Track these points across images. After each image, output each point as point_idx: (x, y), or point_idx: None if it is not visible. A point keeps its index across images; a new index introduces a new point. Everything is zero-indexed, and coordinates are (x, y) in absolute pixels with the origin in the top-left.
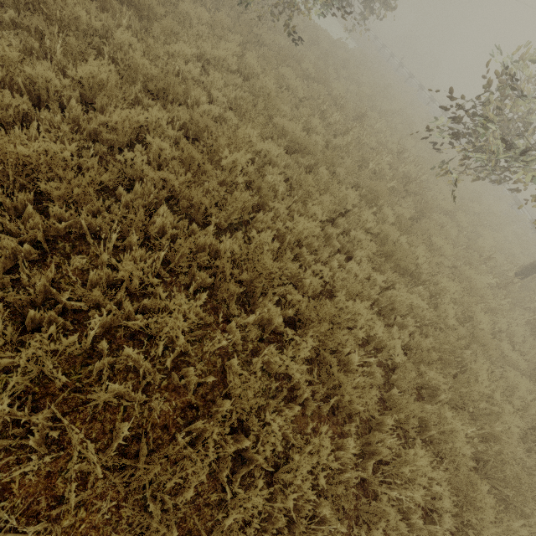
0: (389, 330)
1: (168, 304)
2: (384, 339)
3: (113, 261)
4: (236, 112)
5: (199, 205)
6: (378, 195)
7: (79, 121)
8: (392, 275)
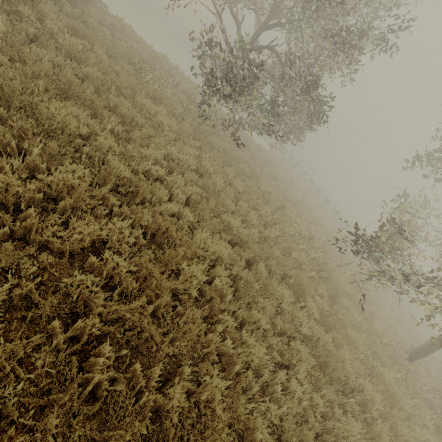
0: None
1: None
2: None
3: None
4: (192, 208)
5: (148, 336)
6: (304, 288)
7: (31, 228)
8: (329, 394)
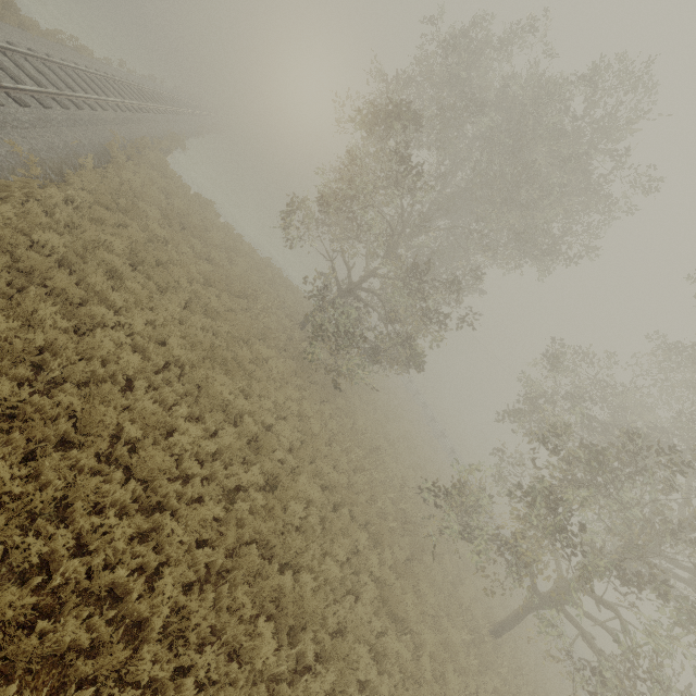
0: (380, 677)
1: (264, 631)
2: (377, 685)
3: (238, 594)
4: (294, 455)
5: (272, 546)
6: (383, 536)
7: (214, 472)
8: (387, 621)
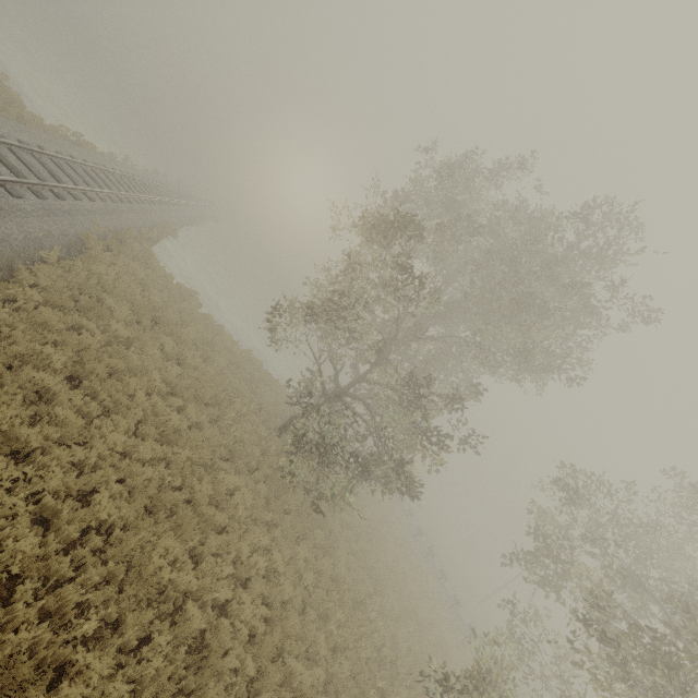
0: None
1: None
2: None
3: None
4: (254, 652)
5: None
6: None
7: None
8: None
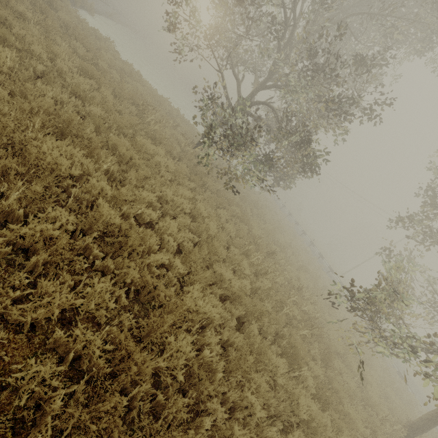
0: None
1: None
2: None
3: None
4: (183, 258)
5: None
6: (298, 352)
7: None
8: None
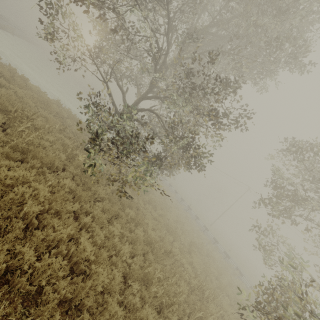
0: None
1: None
2: None
3: None
4: None
5: None
6: None
7: None
8: None
